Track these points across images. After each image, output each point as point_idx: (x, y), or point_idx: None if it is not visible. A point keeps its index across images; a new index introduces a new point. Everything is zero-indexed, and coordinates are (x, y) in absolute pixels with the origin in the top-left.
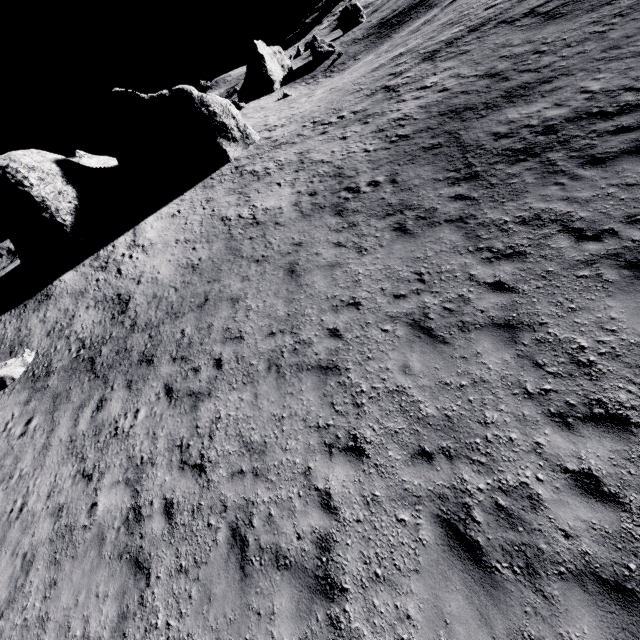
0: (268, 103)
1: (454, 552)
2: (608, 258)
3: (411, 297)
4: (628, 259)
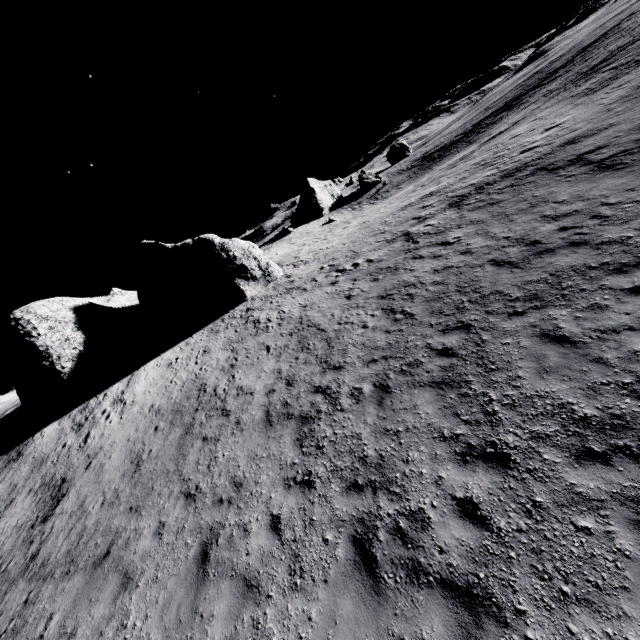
0: (314, 228)
1: None
2: None
3: None
4: None
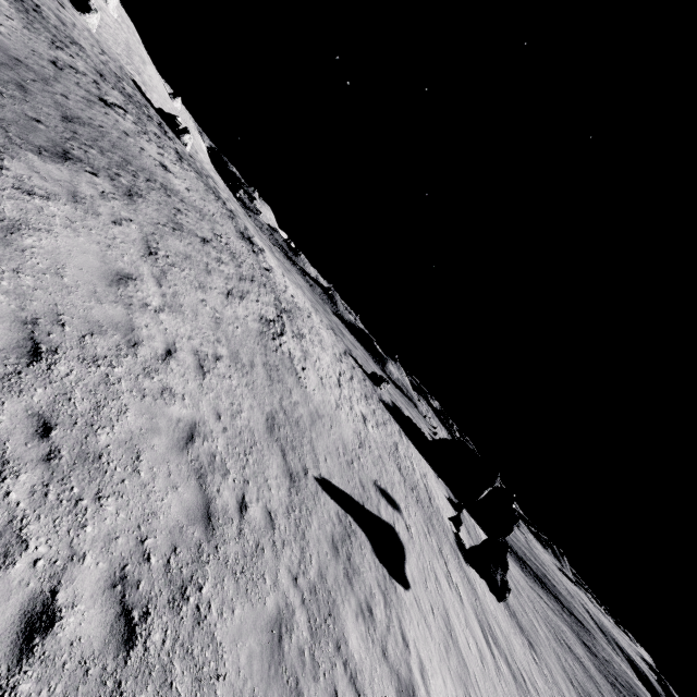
0: None
1: None
2: None
3: None
4: None
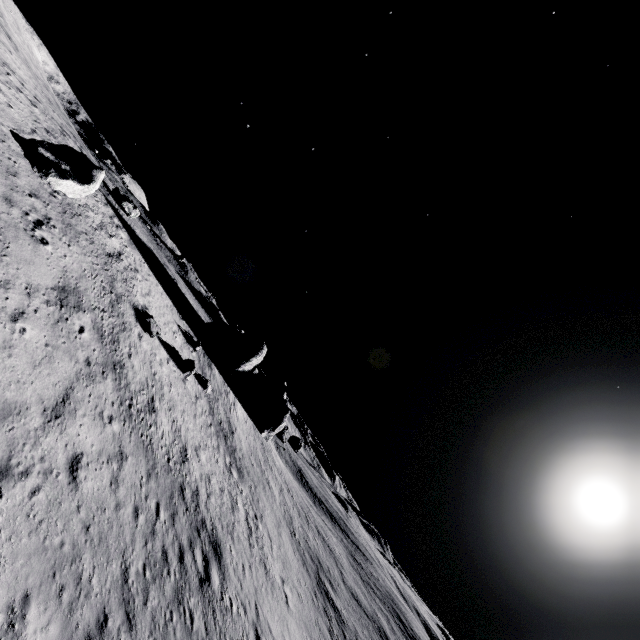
0: None
1: (304, 627)
2: (332, 634)
3: (303, 584)
4: (334, 638)
